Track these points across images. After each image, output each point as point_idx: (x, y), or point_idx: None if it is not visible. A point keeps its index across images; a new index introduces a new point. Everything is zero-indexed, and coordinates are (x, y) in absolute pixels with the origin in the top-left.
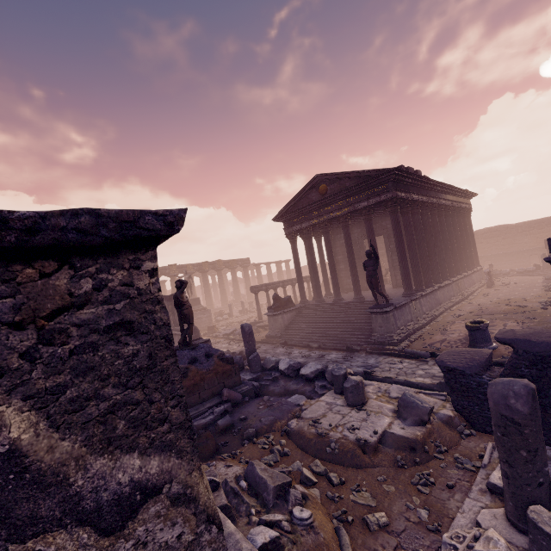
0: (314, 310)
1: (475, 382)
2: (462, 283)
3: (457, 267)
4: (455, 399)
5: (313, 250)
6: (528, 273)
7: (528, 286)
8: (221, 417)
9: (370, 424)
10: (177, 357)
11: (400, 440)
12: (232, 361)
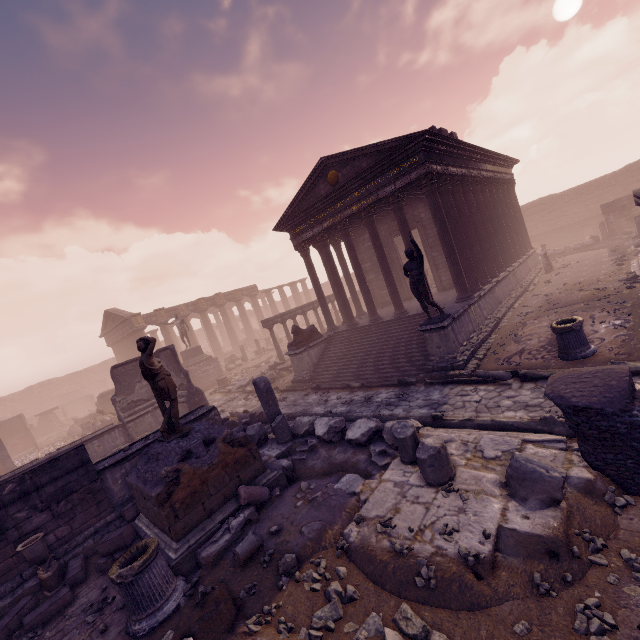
0: (347, 338)
1: (625, 424)
2: (519, 273)
3: (510, 254)
4: (590, 452)
5: (333, 262)
6: (586, 248)
7: (594, 263)
8: (242, 532)
9: (473, 517)
10: (161, 455)
11: (529, 541)
12: (245, 440)
